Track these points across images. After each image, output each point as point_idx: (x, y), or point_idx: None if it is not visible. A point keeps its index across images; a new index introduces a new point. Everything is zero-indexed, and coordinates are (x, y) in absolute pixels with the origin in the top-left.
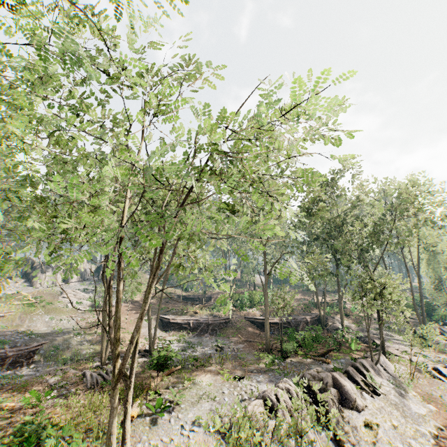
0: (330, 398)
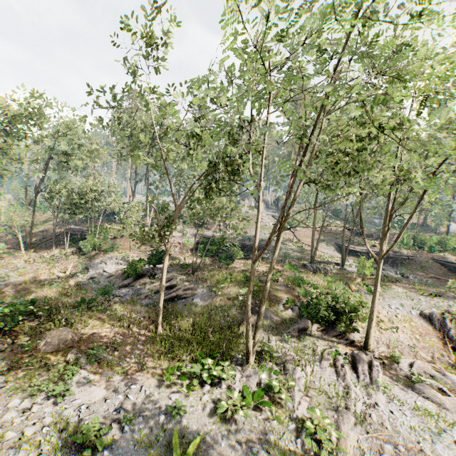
0: None
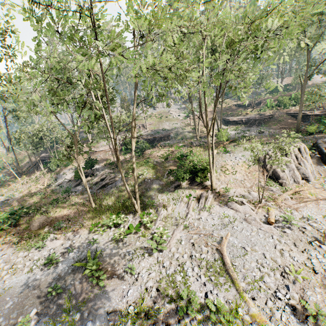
0: None
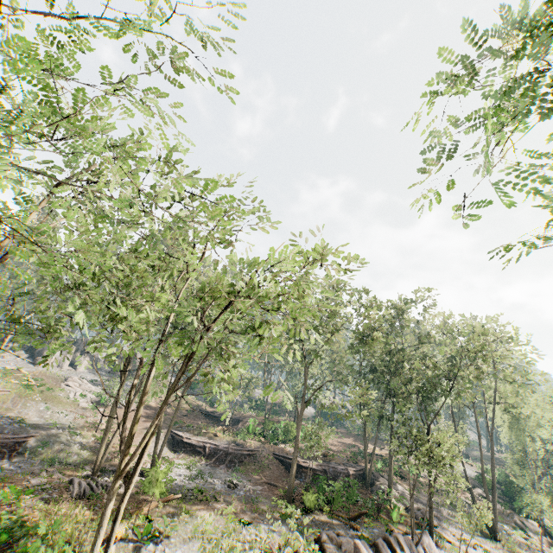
0: None
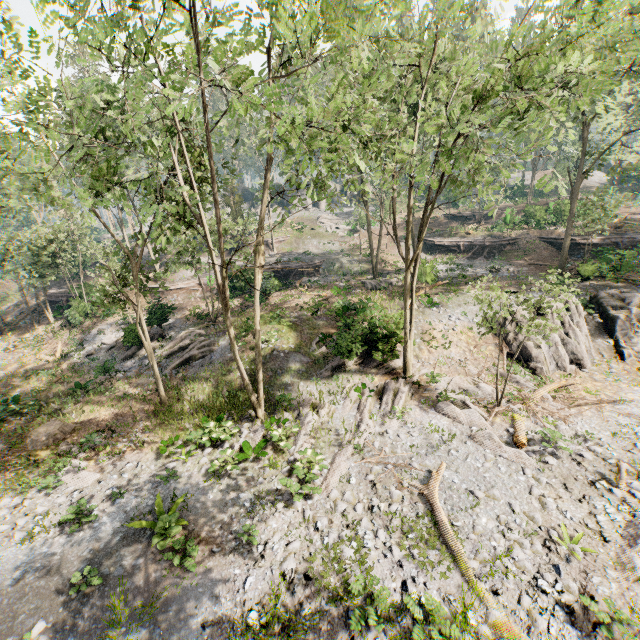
0: (624, 315)
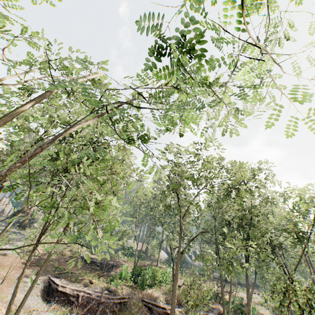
0: None
